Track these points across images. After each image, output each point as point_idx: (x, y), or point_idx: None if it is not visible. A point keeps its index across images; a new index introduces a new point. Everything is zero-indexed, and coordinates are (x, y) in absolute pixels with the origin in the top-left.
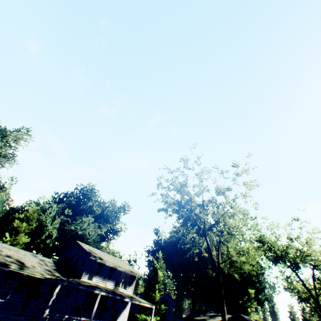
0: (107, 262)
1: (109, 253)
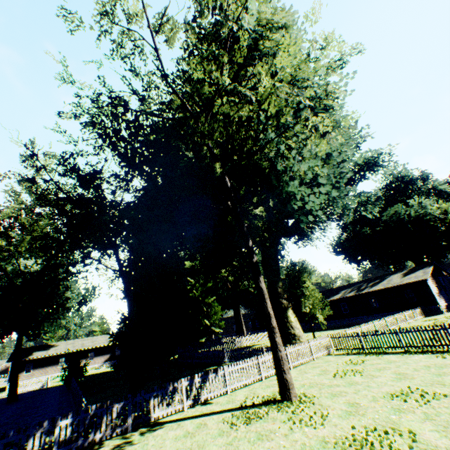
0: None
1: None
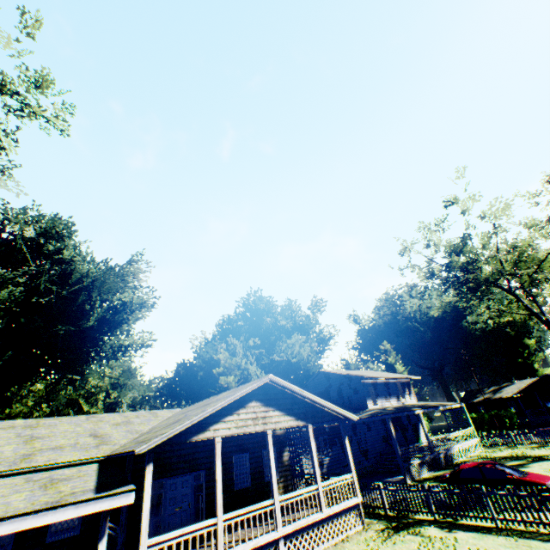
0: (382, 378)
1: None
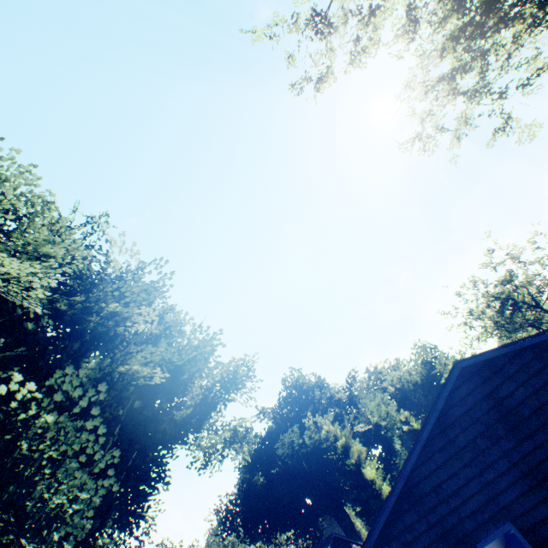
0: None
1: None
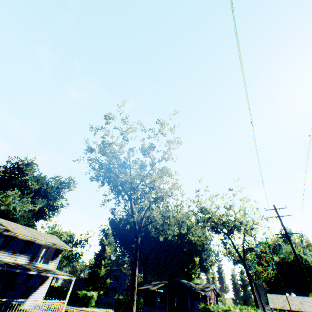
0: (16, 234)
1: (56, 233)
